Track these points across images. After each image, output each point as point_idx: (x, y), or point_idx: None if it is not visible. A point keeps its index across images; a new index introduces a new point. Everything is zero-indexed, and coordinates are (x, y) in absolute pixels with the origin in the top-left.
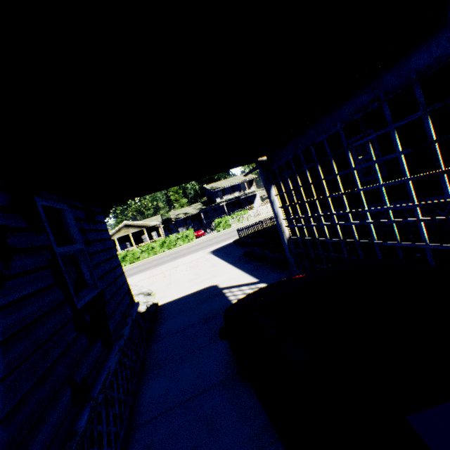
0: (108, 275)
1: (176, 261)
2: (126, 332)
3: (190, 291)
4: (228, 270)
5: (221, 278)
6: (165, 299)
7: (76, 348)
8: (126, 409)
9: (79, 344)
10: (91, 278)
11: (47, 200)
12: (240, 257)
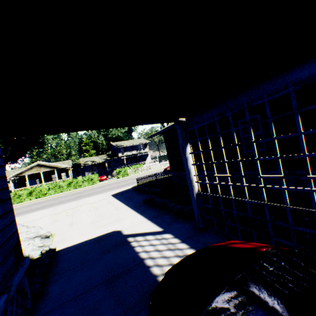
0: None
1: (80, 200)
2: None
3: (92, 235)
4: (130, 215)
5: (124, 223)
6: (64, 243)
7: None
8: None
9: None
10: None
11: None
12: (140, 203)
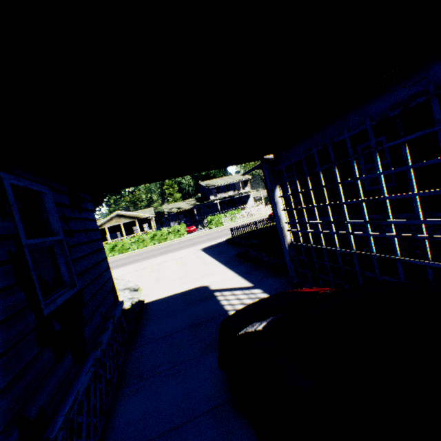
0: (90, 271)
1: (166, 255)
2: (105, 340)
3: (179, 290)
4: (220, 270)
5: (212, 279)
6: (152, 296)
7: (36, 369)
8: (95, 435)
9: (39, 363)
10: (69, 275)
11: (20, 178)
12: (233, 258)
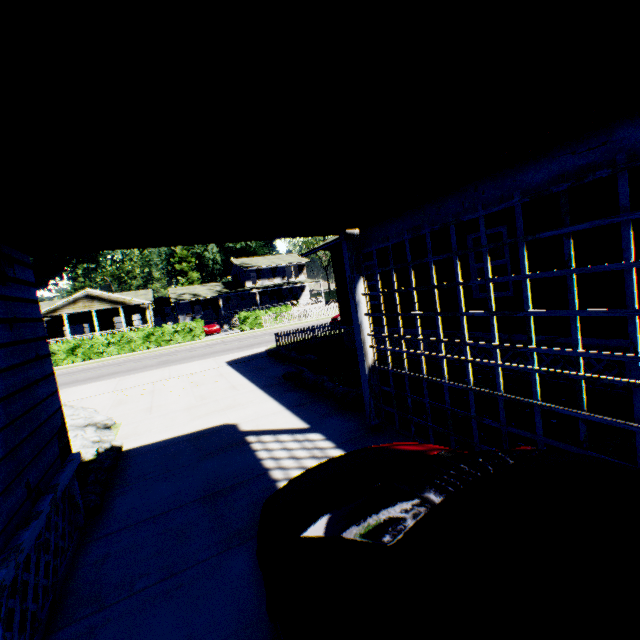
0: (11, 402)
1: (168, 368)
2: (29, 540)
3: (186, 429)
4: (256, 399)
5: (244, 413)
6: (137, 439)
7: None
8: None
9: None
10: None
11: None
12: (278, 379)
